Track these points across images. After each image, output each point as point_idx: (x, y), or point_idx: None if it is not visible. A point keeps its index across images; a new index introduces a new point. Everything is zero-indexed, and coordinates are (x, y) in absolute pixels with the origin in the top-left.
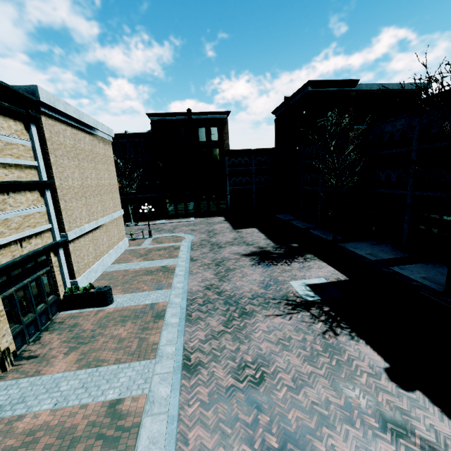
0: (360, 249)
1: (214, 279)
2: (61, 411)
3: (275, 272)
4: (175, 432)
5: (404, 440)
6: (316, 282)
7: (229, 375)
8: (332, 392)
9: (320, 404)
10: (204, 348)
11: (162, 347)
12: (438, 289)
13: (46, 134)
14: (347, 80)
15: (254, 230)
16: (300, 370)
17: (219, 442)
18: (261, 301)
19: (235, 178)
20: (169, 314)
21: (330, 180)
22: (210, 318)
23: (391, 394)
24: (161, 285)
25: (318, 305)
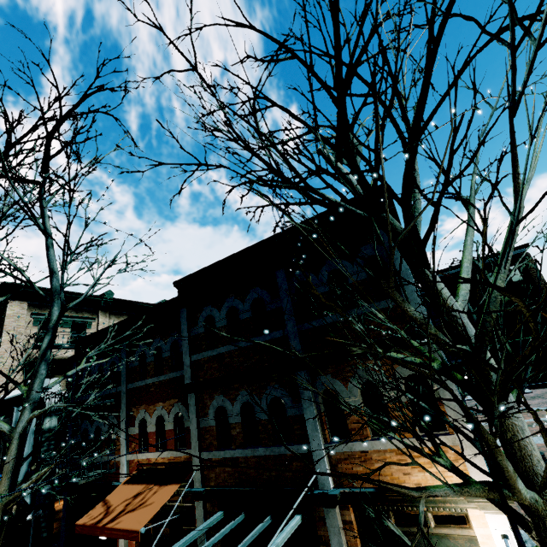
0: None
1: None
2: None
3: None
4: None
5: None
6: None
7: None
8: None
9: None
10: None
11: None
12: None
13: None
14: None
15: None
16: None
17: None
18: None
19: None
20: None
21: None
22: None
23: None
24: None
25: None
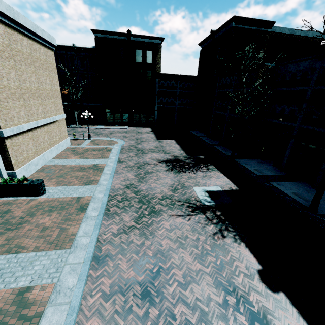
0: (250, 165)
1: (134, 179)
2: None
3: (183, 178)
4: (72, 324)
5: None
6: (214, 190)
7: (131, 268)
8: (214, 289)
9: (203, 301)
10: (114, 241)
11: (78, 238)
12: (304, 204)
13: None
14: (265, 21)
15: (173, 141)
16: (191, 267)
17: None
18: (169, 202)
19: (163, 98)
20: (91, 208)
21: (238, 108)
22: (124, 213)
23: (260, 294)
24: (89, 181)
25: (213, 209)
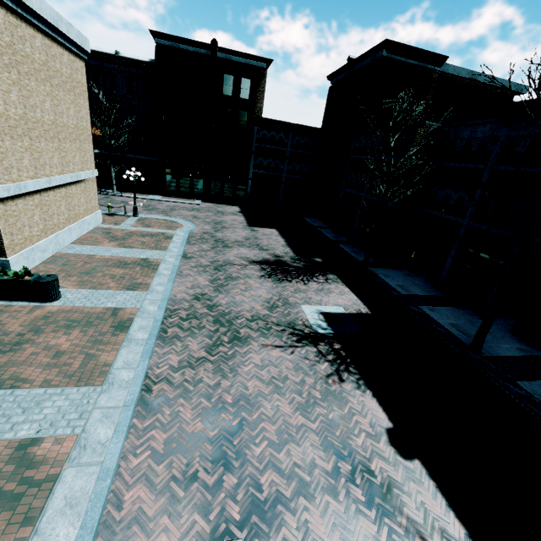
0: (392, 278)
1: (208, 287)
2: None
3: (286, 290)
4: (105, 492)
5: (389, 519)
6: (333, 311)
7: (198, 419)
8: (321, 452)
9: (304, 467)
10: (173, 378)
11: (116, 370)
12: (464, 341)
13: None
14: (433, 54)
15: (274, 231)
16: (289, 421)
17: (164, 509)
18: (262, 325)
19: (263, 159)
20: (136, 326)
21: (380, 187)
22: (191, 338)
23: (387, 461)
24: (134, 285)
25: (329, 340)
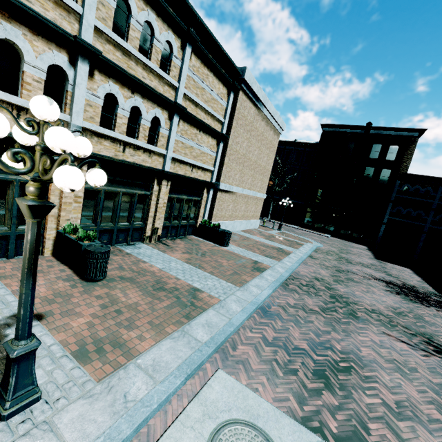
0: None
1: (328, 277)
2: (164, 273)
3: (421, 310)
4: (228, 332)
5: None
6: None
7: (304, 341)
8: None
9: None
10: (288, 309)
11: (250, 285)
12: None
13: (237, 104)
14: None
15: (406, 269)
16: (416, 404)
17: (264, 372)
18: (384, 319)
19: (402, 208)
20: (268, 273)
21: None
22: (307, 296)
23: None
24: (271, 256)
25: None
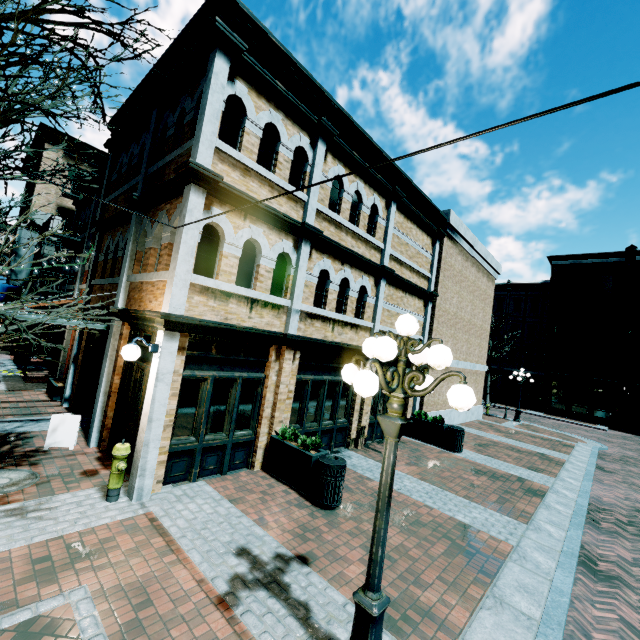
0: None
1: None
2: (404, 497)
3: None
4: (565, 605)
5: None
6: None
7: None
8: None
9: None
10: (629, 569)
11: (539, 520)
12: None
13: (443, 253)
14: None
15: None
16: None
17: None
18: None
19: None
20: (552, 499)
21: None
22: None
23: None
24: (535, 468)
25: None
